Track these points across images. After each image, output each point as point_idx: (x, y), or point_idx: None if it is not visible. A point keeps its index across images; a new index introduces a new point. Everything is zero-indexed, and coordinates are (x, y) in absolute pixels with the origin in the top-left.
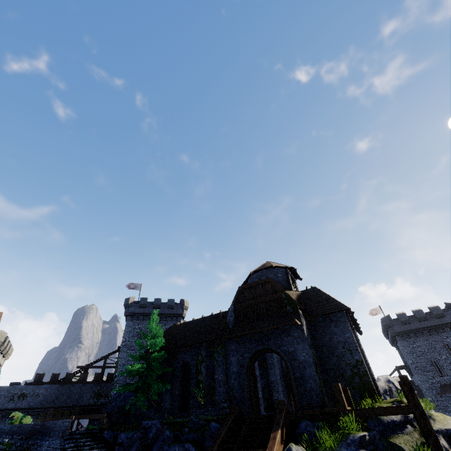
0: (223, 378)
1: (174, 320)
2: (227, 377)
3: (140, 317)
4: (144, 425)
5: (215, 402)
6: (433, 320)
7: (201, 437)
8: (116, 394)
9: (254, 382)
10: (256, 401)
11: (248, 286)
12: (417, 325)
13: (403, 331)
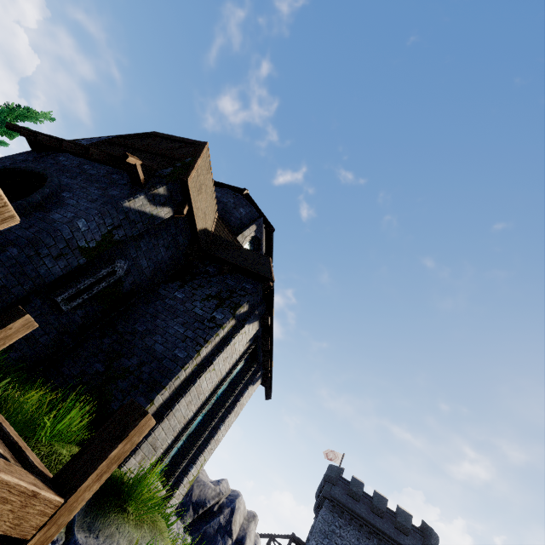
0: None
1: None
2: None
3: None
4: None
5: None
6: (389, 526)
7: None
8: None
9: None
10: None
11: (166, 135)
12: (364, 511)
13: (341, 502)
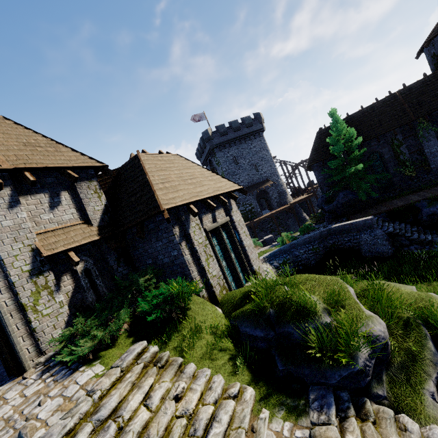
0: (437, 149)
1: (257, 137)
2: None
3: (226, 145)
4: None
5: (428, 170)
6: None
7: None
8: (323, 198)
9: None
10: None
11: None
12: None
13: None
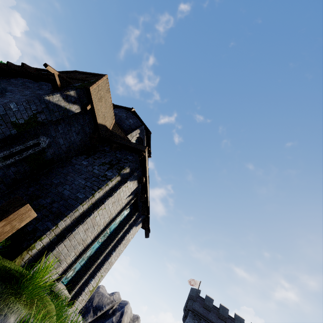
0: None
1: None
2: None
3: None
4: None
5: None
6: None
7: None
8: None
9: None
10: None
11: (82, 71)
12: (214, 318)
13: (199, 312)
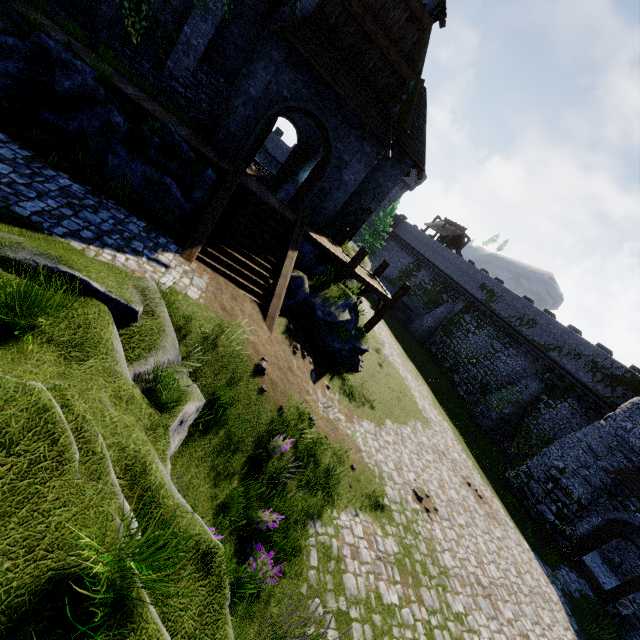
0: (199, 48)
1: None
2: (233, 89)
3: None
4: (47, 46)
5: (161, 64)
6: None
7: (191, 182)
8: None
9: (265, 134)
10: (251, 155)
11: None
12: None
13: None
